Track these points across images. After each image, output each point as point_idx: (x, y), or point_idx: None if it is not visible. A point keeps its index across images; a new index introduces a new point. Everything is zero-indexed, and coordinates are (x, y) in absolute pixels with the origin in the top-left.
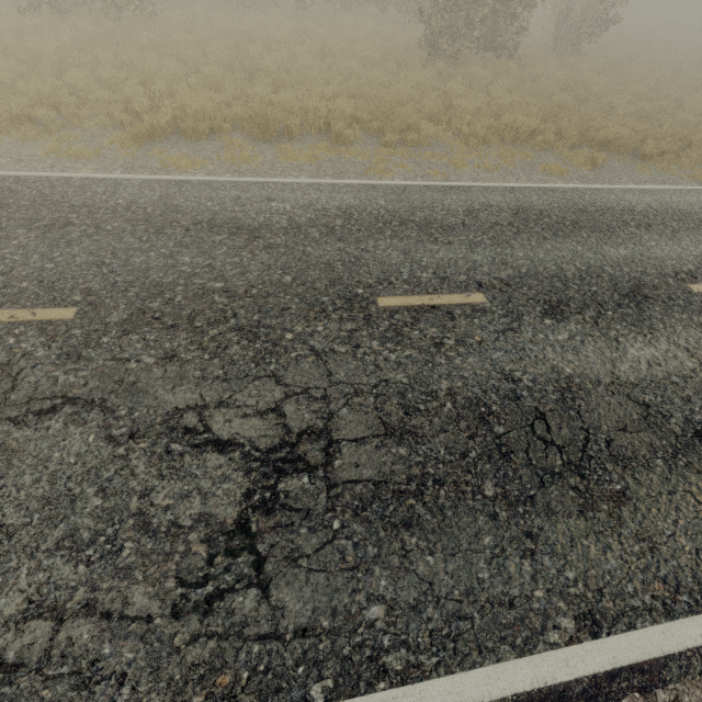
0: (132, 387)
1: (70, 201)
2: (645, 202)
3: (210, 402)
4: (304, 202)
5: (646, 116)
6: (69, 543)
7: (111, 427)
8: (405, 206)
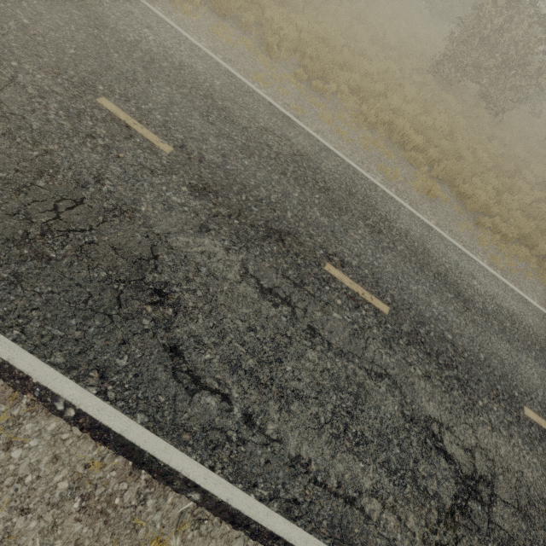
0: None
1: None
2: (411, 228)
3: None
4: (167, 44)
5: (538, 215)
6: None
7: None
8: (228, 95)
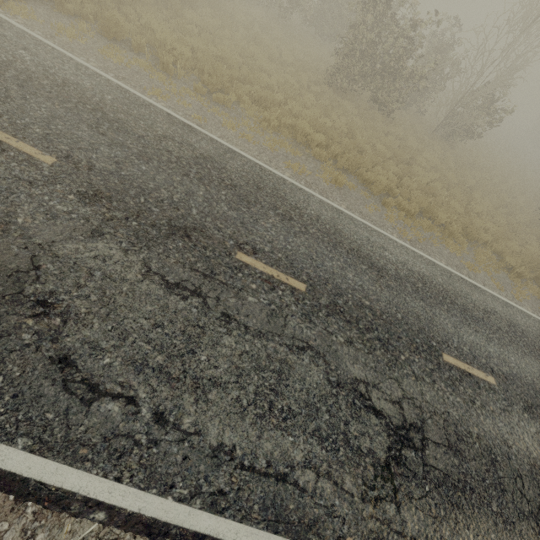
0: None
1: None
2: (321, 213)
3: None
4: (48, 64)
5: (435, 193)
6: None
7: None
8: (121, 108)
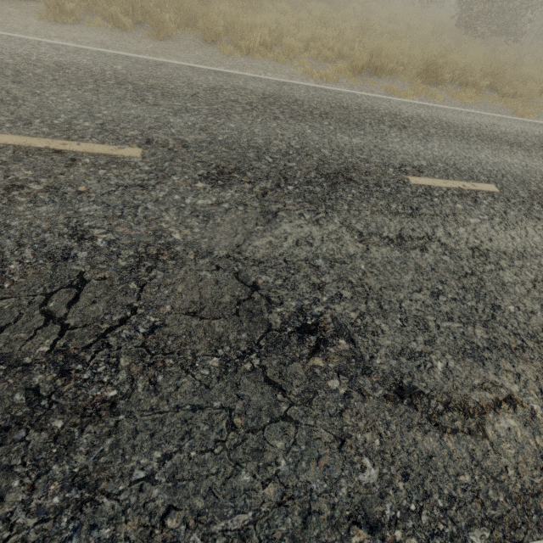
0: None
1: (380, 110)
2: None
3: None
4: (518, 129)
5: None
6: None
7: None
8: None
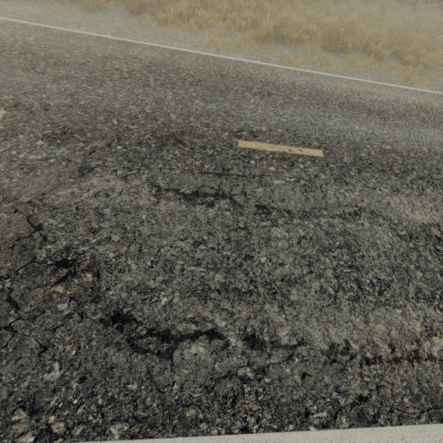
0: (389, 206)
1: (257, 77)
2: None
3: (438, 222)
4: (392, 98)
5: None
6: (421, 296)
7: (395, 229)
8: None
